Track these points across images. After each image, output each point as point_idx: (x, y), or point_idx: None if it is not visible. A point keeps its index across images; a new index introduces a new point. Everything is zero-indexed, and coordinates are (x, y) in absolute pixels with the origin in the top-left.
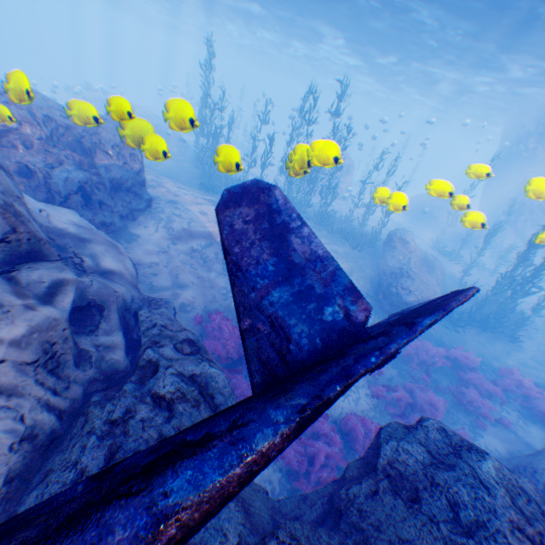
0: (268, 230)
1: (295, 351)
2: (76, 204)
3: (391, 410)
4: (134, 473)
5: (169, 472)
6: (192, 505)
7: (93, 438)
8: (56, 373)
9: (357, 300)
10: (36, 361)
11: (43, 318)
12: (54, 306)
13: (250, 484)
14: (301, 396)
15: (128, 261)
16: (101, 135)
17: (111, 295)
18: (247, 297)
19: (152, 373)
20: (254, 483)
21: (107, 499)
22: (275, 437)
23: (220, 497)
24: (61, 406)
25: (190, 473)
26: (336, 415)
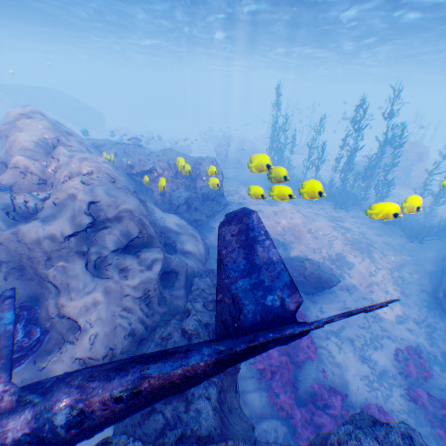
0: (243, 240)
1: (243, 320)
2: (182, 210)
3: (433, 423)
4: (145, 356)
5: (154, 359)
6: (156, 377)
7: (152, 343)
8: (148, 305)
9: (292, 293)
10: (140, 297)
11: (145, 276)
12: (151, 270)
13: (238, 413)
14: (223, 344)
15: (200, 246)
16: (199, 169)
17: (182, 267)
18: (223, 281)
19: (186, 316)
20: (243, 414)
21: (132, 362)
22: (200, 360)
23: (169, 379)
24: (148, 323)
25: (160, 363)
26: (356, 402)
